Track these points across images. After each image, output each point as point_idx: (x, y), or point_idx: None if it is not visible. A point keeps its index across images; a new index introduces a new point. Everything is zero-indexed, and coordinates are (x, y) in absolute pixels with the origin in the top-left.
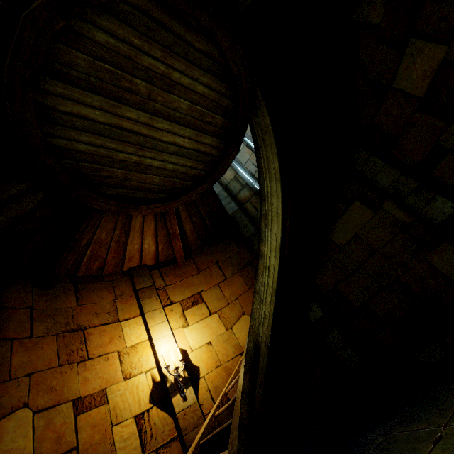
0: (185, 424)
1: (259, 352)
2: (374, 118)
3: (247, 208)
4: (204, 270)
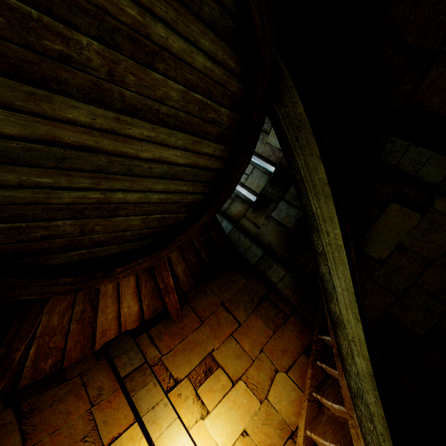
0: None
1: None
2: (413, 96)
3: (243, 225)
4: (208, 318)
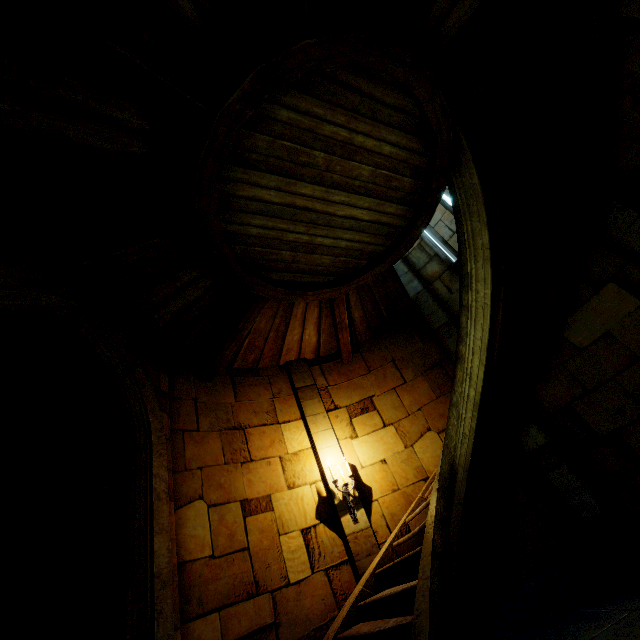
0: (357, 549)
1: (456, 477)
2: None
3: (436, 288)
4: (376, 369)
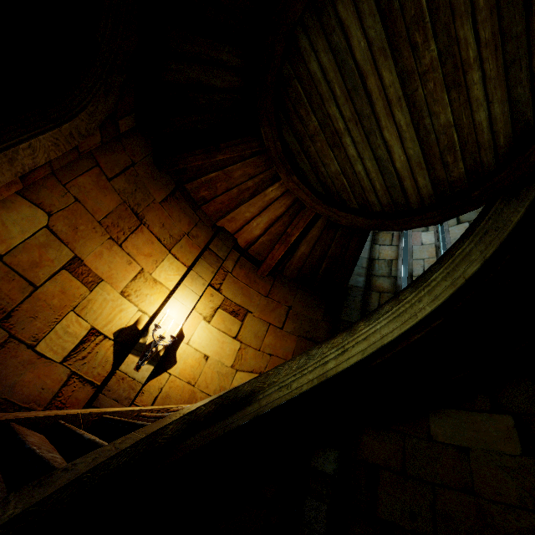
0: (114, 386)
1: (245, 407)
2: None
3: (371, 296)
4: (273, 300)
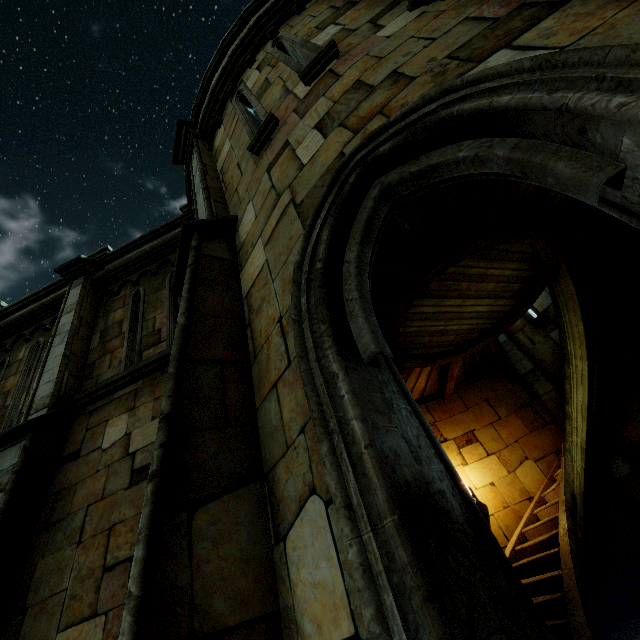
0: None
1: (576, 502)
2: None
3: (518, 338)
4: (473, 407)
